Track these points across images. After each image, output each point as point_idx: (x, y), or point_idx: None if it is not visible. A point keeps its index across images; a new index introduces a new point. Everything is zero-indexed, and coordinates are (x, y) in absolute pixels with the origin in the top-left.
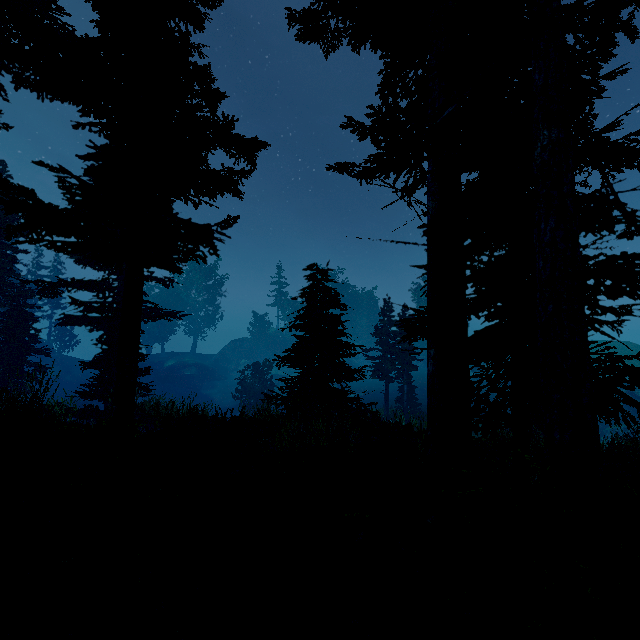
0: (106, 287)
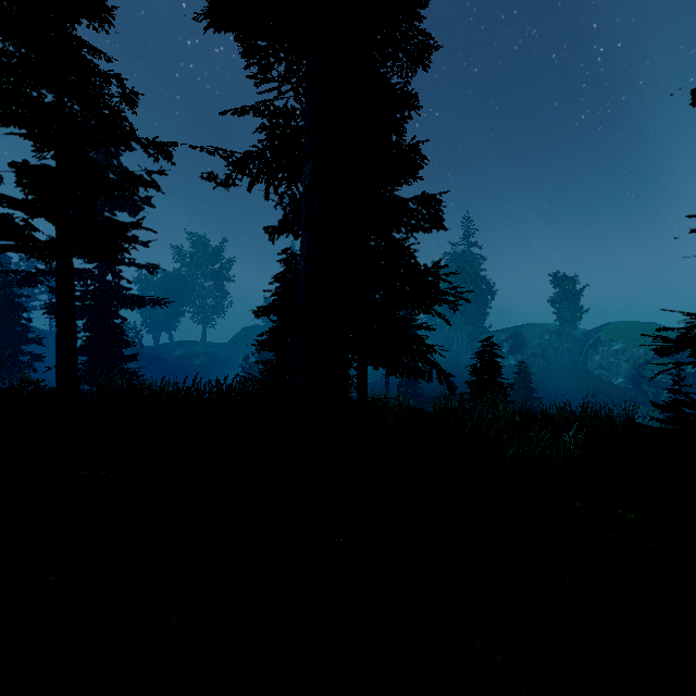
0: (87, 275)
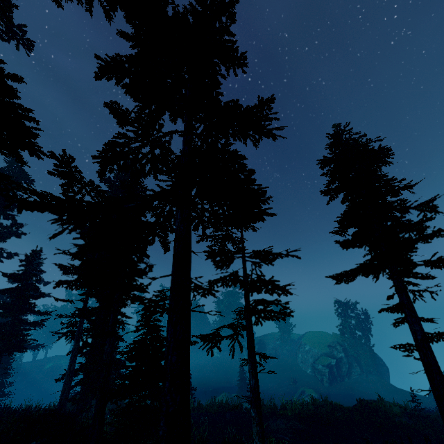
0: None
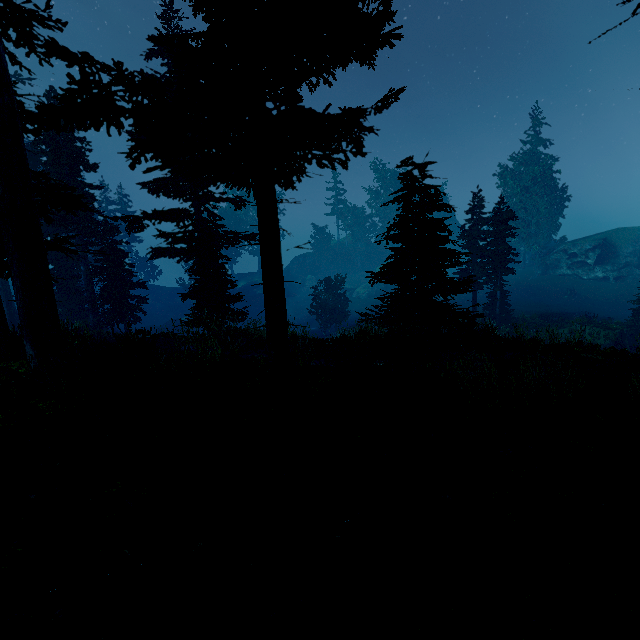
0: (184, 215)
